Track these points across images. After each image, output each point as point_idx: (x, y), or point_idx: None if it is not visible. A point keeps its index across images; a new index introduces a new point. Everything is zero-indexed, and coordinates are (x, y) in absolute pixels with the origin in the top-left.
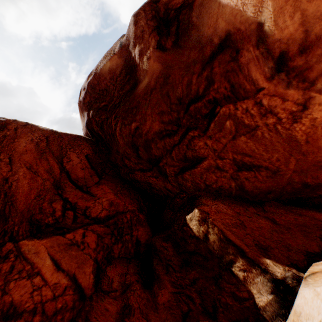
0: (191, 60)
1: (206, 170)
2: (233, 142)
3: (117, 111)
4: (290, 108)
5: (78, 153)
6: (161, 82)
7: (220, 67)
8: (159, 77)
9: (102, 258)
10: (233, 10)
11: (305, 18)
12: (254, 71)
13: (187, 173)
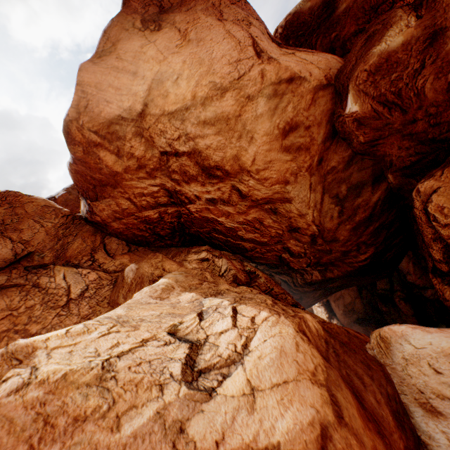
0: None
1: None
2: None
3: (318, 32)
4: None
5: None
6: (357, 3)
7: None
8: (356, 0)
9: None
10: None
11: None
12: None
13: None
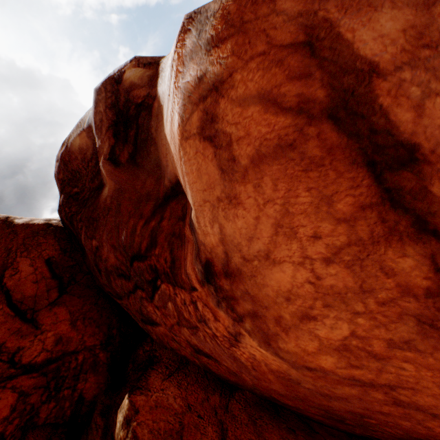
0: (145, 191)
1: (165, 334)
2: (179, 327)
3: (83, 212)
4: (222, 331)
5: (34, 258)
6: (116, 204)
7: (169, 221)
8: (113, 197)
9: (16, 429)
10: (173, 158)
11: (224, 237)
12: (189, 261)
13: (149, 326)
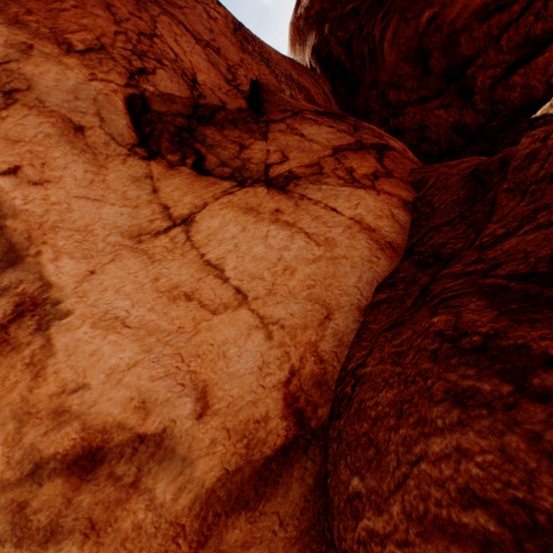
0: None
1: None
2: None
3: (389, 4)
4: None
5: (322, 84)
6: None
7: None
8: None
9: None
10: None
11: None
12: None
13: (518, 73)
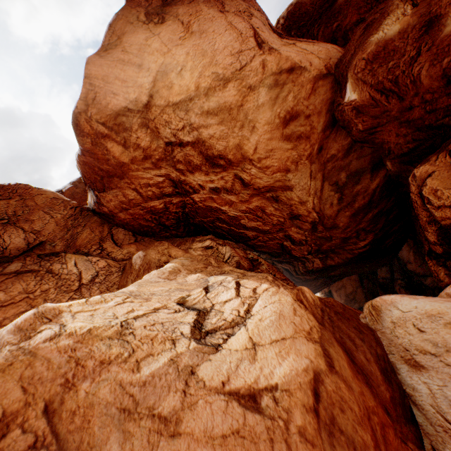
0: None
1: None
2: None
3: (320, 22)
4: None
5: None
6: None
7: None
8: None
9: None
10: None
11: None
12: None
13: None
